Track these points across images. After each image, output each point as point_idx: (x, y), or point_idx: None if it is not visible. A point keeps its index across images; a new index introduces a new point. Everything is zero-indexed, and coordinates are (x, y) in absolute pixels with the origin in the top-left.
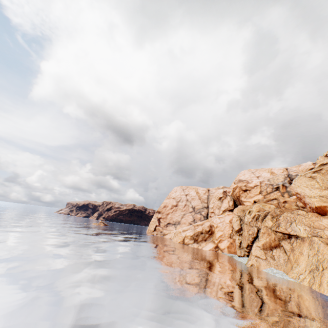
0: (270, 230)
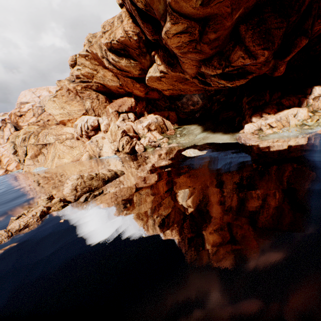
0: (33, 145)
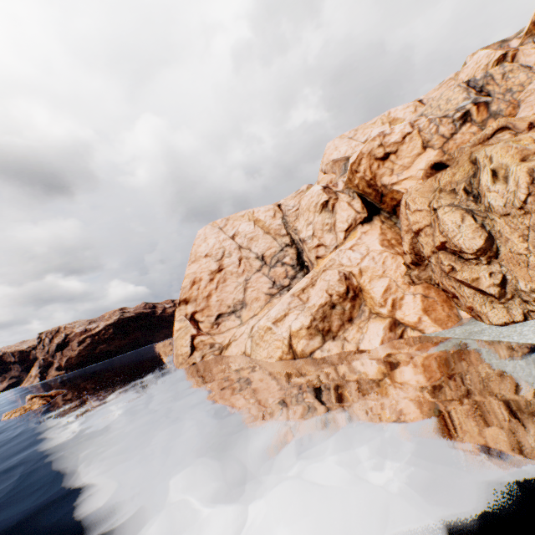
0: None
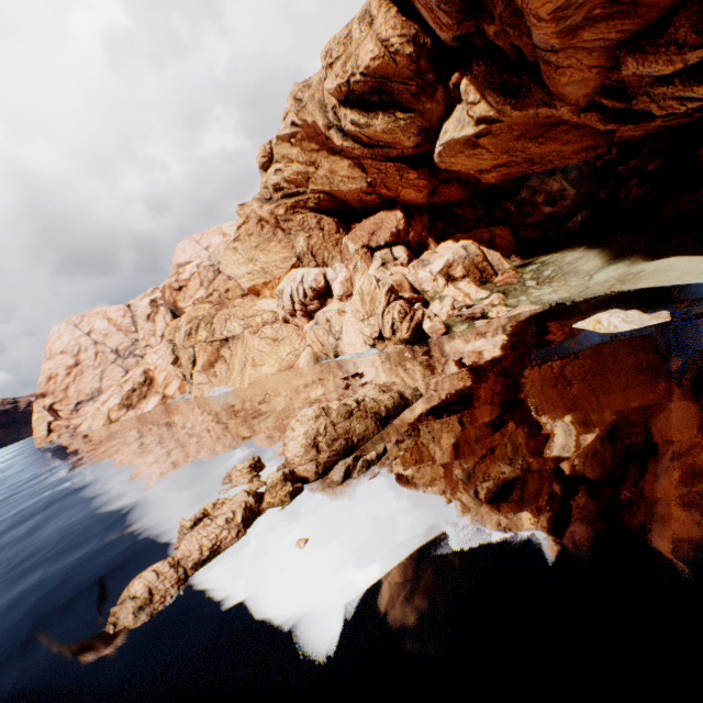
0: (206, 344)
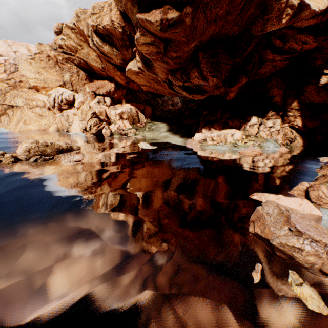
0: None
